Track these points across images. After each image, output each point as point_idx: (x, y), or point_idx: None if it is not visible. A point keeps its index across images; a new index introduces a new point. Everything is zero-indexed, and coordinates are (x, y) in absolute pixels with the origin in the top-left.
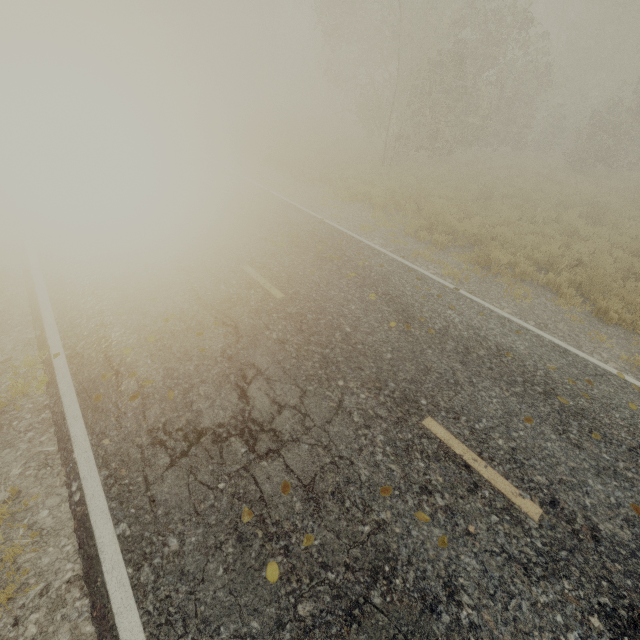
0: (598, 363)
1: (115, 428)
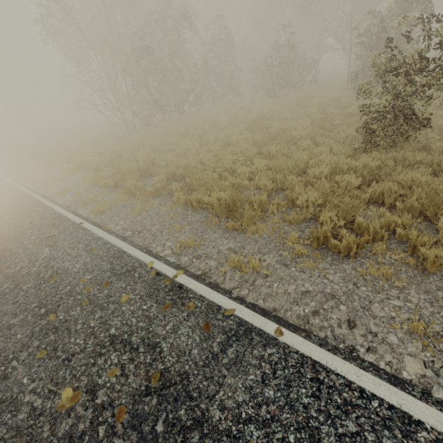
0: (142, 257)
1: None
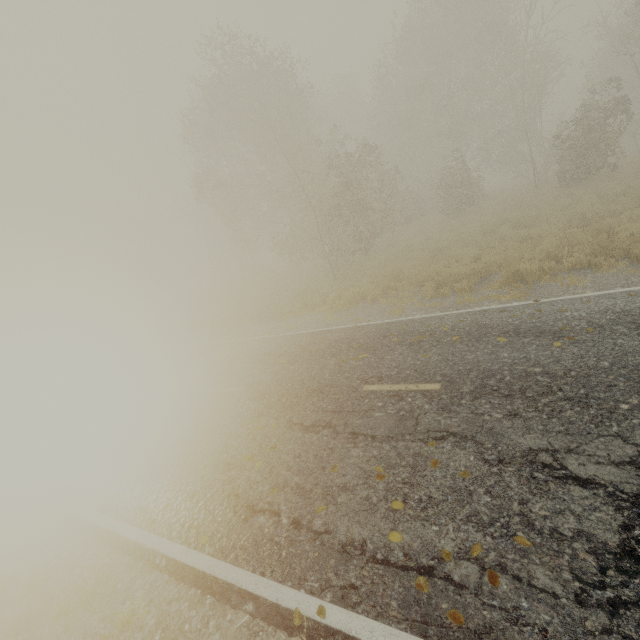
0: None
1: (540, 637)
